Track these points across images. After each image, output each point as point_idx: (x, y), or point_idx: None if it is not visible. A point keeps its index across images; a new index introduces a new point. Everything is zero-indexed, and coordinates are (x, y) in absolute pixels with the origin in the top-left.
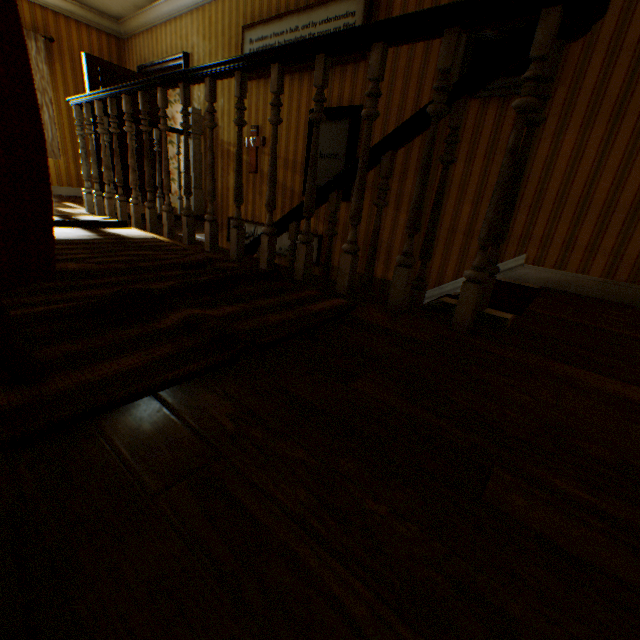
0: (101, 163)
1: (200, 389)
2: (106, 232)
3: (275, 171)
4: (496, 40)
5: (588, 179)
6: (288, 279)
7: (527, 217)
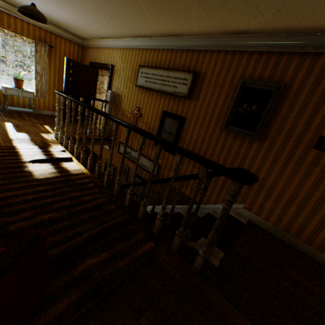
0: (65, 105)
1: (84, 323)
2: (62, 167)
3: (136, 171)
4: (243, 113)
5: (272, 182)
6: (134, 217)
7: (247, 189)
